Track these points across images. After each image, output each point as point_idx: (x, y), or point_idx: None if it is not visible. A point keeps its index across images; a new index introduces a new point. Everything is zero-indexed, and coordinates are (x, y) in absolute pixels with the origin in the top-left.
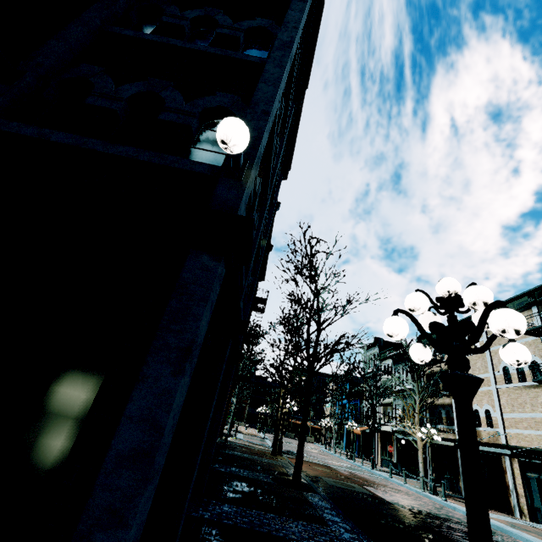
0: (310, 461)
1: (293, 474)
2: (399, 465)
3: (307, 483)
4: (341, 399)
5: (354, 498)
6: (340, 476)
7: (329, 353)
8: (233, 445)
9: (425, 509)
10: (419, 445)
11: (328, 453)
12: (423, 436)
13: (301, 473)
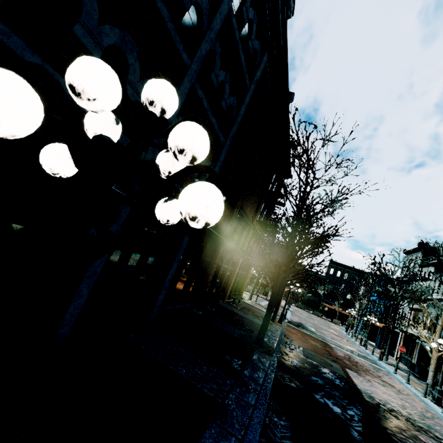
0: (310, 335)
1: (256, 336)
2: (416, 367)
3: (274, 347)
4: (372, 295)
5: (316, 373)
6: (329, 354)
7: (304, 242)
8: (244, 305)
9: (403, 411)
10: (434, 355)
11: (344, 336)
12: (439, 347)
13: (263, 337)
